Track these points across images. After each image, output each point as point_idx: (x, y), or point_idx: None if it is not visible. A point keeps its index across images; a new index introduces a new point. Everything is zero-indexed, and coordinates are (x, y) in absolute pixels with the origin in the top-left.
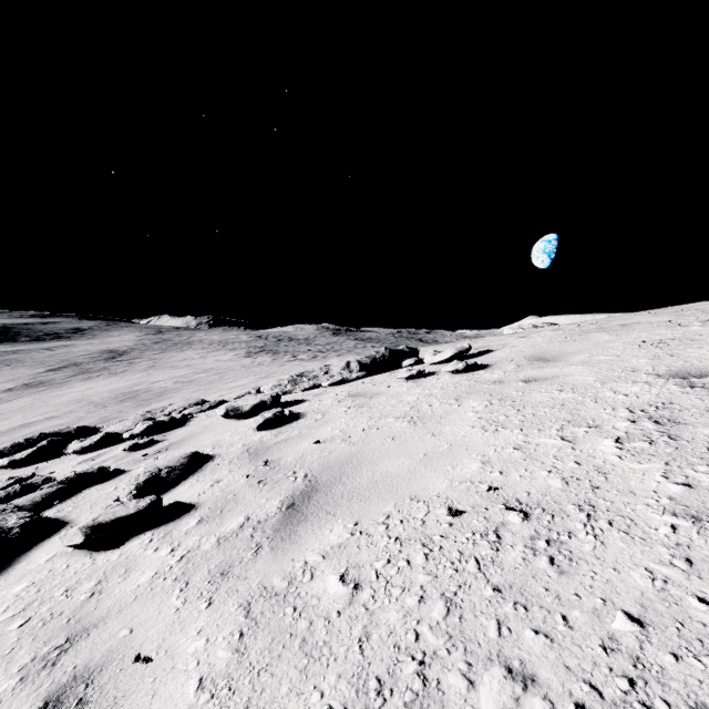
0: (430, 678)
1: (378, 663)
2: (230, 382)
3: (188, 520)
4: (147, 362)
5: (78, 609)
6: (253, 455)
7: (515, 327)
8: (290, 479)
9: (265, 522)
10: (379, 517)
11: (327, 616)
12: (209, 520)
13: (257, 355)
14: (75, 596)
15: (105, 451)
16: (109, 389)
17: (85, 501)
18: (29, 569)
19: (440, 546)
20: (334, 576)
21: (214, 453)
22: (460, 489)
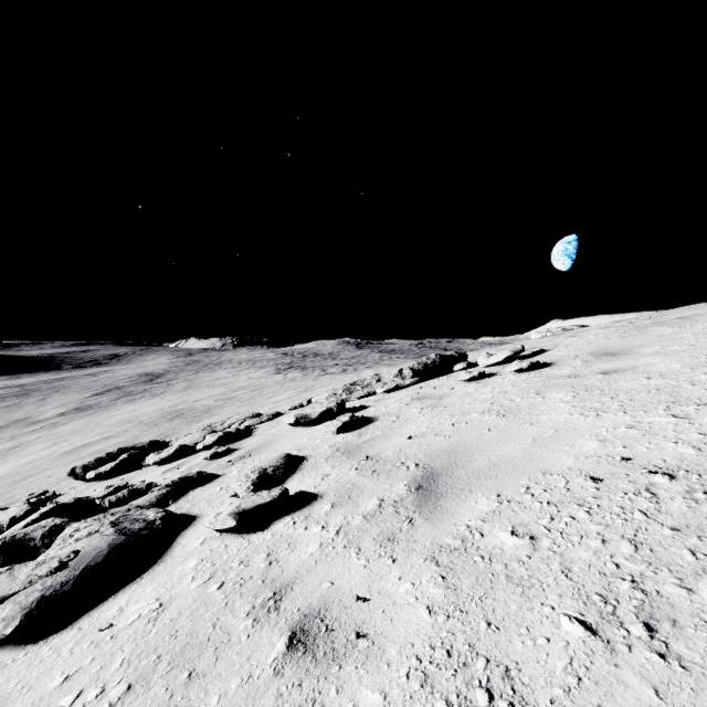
0: (648, 590)
1: (591, 584)
2: (272, 397)
3: (320, 505)
4: (184, 383)
5: (265, 573)
6: (347, 453)
7: (543, 331)
8: (402, 468)
9: (402, 501)
10: (519, 489)
11: (518, 559)
12: (342, 504)
13: (286, 371)
14: (254, 565)
15: (184, 461)
16: (154, 409)
17: (198, 499)
18: (189, 551)
19: (597, 504)
20: (504, 533)
21: (303, 455)
22: (589, 462)
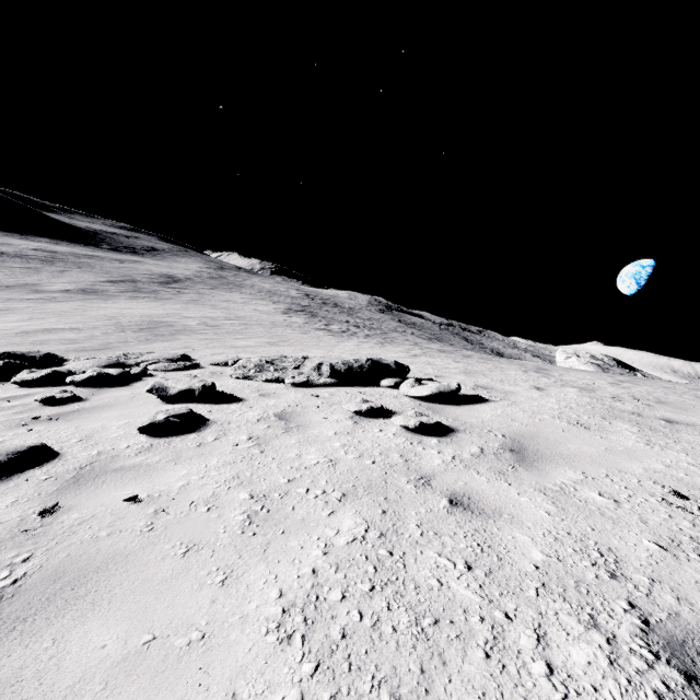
0: None
1: None
2: (241, 339)
3: None
4: (194, 295)
5: None
6: (70, 482)
7: (570, 352)
8: (1, 574)
9: None
10: None
11: None
12: None
13: (295, 313)
14: None
15: (37, 392)
16: (143, 313)
17: None
18: None
19: None
20: None
21: (64, 452)
22: None
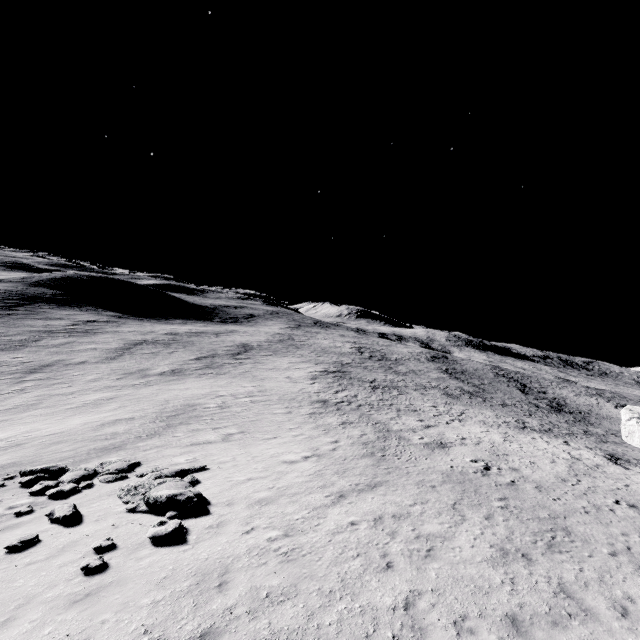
0: None
1: None
2: (216, 430)
3: None
4: (249, 366)
5: None
6: None
7: (637, 410)
8: None
9: None
10: None
11: None
12: None
13: (324, 377)
14: None
15: (29, 501)
16: (191, 394)
17: None
18: None
19: None
20: None
21: None
22: None
